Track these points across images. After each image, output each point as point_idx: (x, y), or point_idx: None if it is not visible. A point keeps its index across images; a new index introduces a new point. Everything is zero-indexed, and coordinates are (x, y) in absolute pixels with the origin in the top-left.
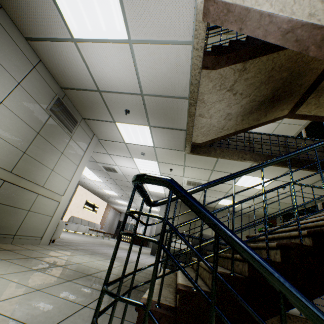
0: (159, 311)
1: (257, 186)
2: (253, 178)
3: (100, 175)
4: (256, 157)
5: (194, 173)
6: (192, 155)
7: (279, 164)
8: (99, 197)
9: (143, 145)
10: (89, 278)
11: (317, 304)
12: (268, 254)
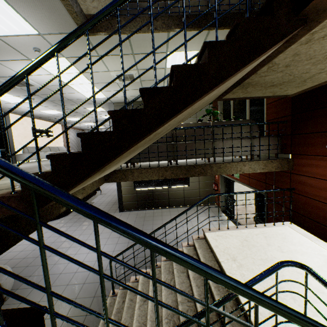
0: (8, 196)
1: (83, 57)
2: (179, 54)
3: (19, 94)
4: (169, 22)
5: (117, 63)
6: (96, 36)
7: (194, 26)
8: (46, 120)
9: (23, 34)
10: (0, 191)
11: (217, 153)
12: (97, 127)
